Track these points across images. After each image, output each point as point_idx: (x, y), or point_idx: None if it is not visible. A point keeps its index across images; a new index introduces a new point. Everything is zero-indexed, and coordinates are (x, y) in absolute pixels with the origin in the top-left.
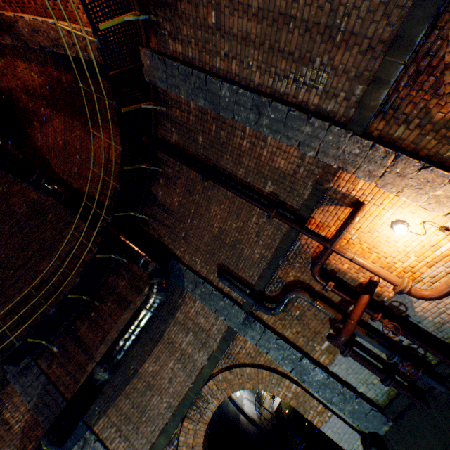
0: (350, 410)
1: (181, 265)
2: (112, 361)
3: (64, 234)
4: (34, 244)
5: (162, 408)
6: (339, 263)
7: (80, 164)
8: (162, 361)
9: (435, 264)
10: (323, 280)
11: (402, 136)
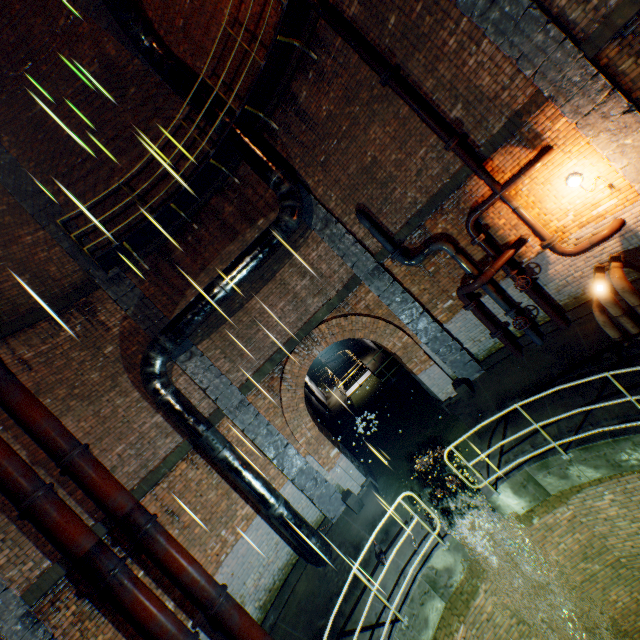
0: (452, 360)
1: (312, 198)
2: (235, 278)
3: (151, 125)
4: (108, 128)
5: (269, 343)
6: (497, 218)
7: (189, 16)
8: (271, 300)
9: (586, 226)
10: (476, 232)
11: (626, 71)
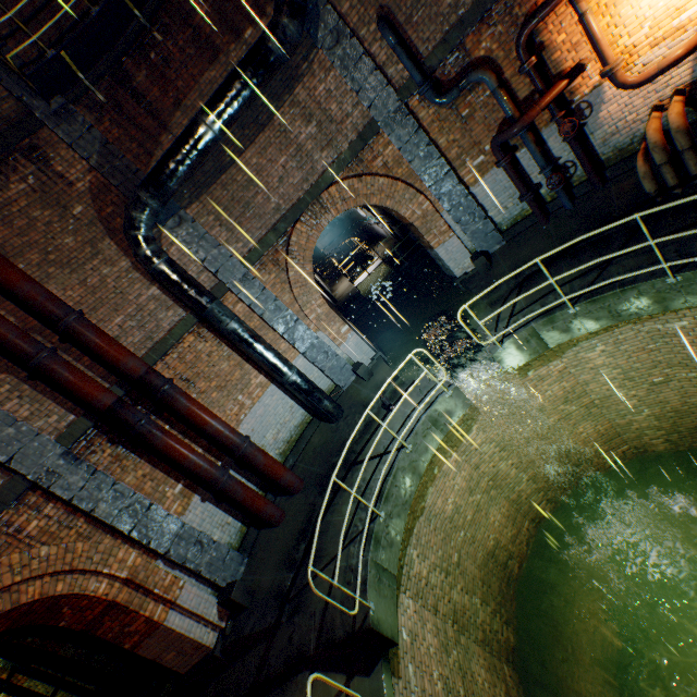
0: (473, 231)
1: None
2: (224, 113)
3: None
4: None
5: (270, 210)
6: (557, 32)
7: None
8: (270, 154)
9: (660, 44)
10: (527, 54)
11: None
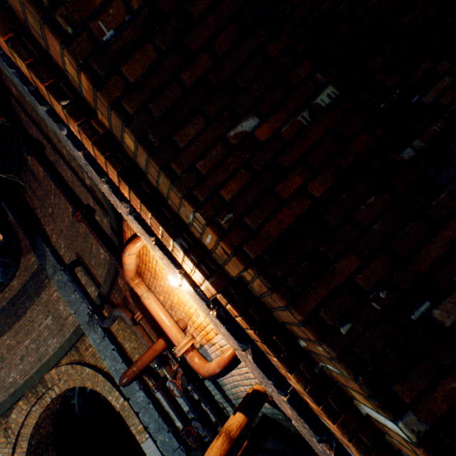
0: (162, 440)
1: (45, 245)
2: None
3: None
4: None
5: (8, 382)
6: (157, 292)
7: None
8: (20, 337)
9: (219, 334)
10: (137, 307)
11: None
